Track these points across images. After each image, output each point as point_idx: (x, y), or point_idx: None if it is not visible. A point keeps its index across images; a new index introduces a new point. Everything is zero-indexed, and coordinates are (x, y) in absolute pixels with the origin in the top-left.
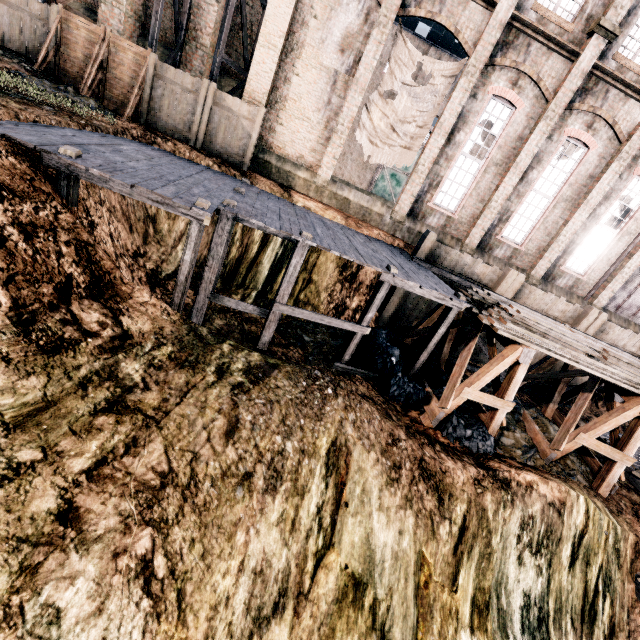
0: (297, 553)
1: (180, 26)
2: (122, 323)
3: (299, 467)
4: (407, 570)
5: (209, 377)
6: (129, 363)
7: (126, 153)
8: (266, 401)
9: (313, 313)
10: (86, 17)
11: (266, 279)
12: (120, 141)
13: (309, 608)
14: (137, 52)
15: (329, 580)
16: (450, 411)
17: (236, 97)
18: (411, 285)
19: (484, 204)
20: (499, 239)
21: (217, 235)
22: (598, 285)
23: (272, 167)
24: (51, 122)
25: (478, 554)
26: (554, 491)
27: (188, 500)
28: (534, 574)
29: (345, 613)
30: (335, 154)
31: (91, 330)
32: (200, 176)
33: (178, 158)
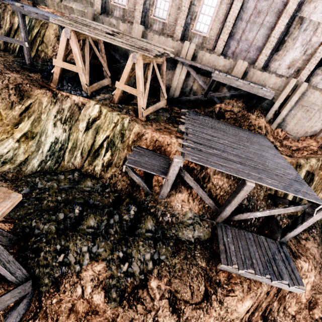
0: None
1: None
2: None
3: None
4: None
5: None
6: None
7: None
8: None
9: None
10: None
11: None
12: None
13: None
14: None
15: None
16: (57, 76)
17: None
18: (28, 12)
19: None
20: (153, 18)
21: None
22: (216, 39)
23: None
24: None
25: (33, 119)
26: (80, 99)
27: None
28: (62, 131)
29: None
30: None
31: None
32: None
33: None
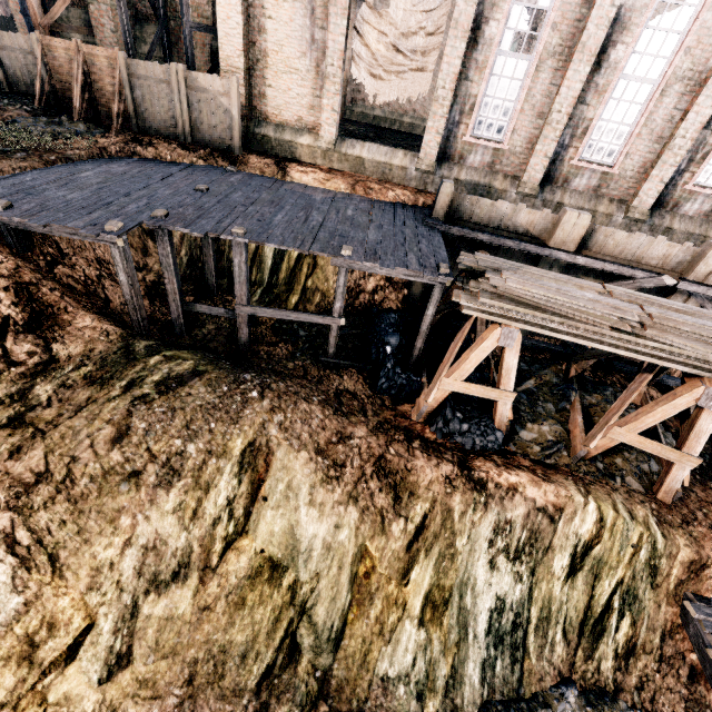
0: (201, 536)
1: (156, 1)
2: (53, 350)
3: (204, 466)
4: (343, 560)
5: (114, 391)
6: (43, 385)
7: (80, 182)
8: (168, 409)
9: (276, 310)
10: (79, 27)
11: (271, 272)
12: (89, 166)
13: (217, 580)
14: (108, 56)
15: (241, 560)
16: (437, 404)
17: (206, 73)
18: (370, 266)
19: (544, 119)
20: (576, 164)
21: (160, 248)
22: None
23: (271, 141)
24: (15, 171)
25: (438, 553)
26: (548, 495)
27: (63, 492)
28: (511, 580)
29: (259, 588)
30: (333, 105)
31: (18, 361)
32: (161, 183)
33: (155, 165)
